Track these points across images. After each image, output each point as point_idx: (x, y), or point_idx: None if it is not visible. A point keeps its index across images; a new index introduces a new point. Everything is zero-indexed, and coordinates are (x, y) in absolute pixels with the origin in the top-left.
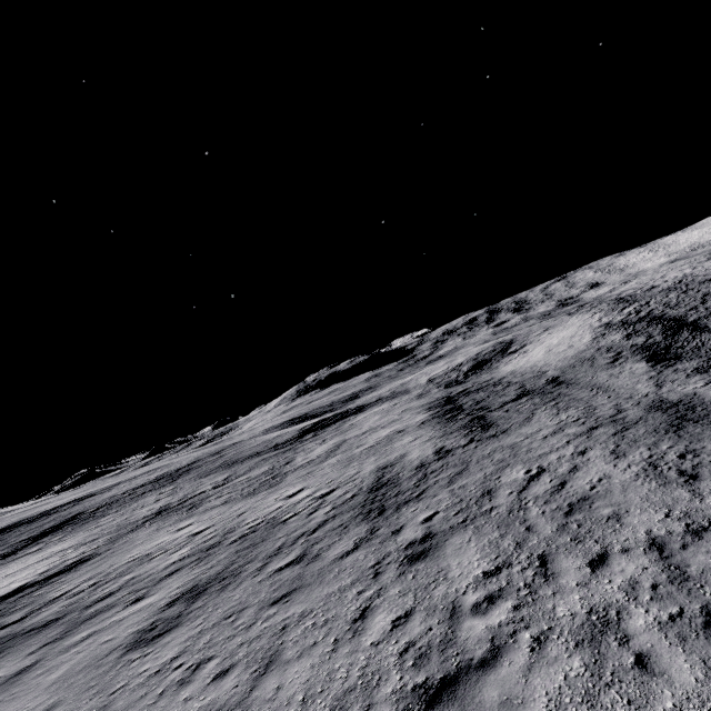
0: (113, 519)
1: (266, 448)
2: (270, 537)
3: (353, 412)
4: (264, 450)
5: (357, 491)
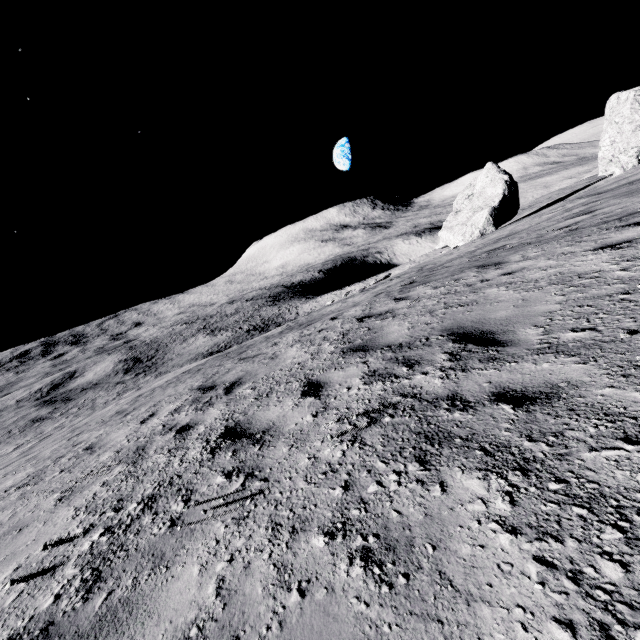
0: None
1: None
2: None
3: None
4: None
5: (26, 424)
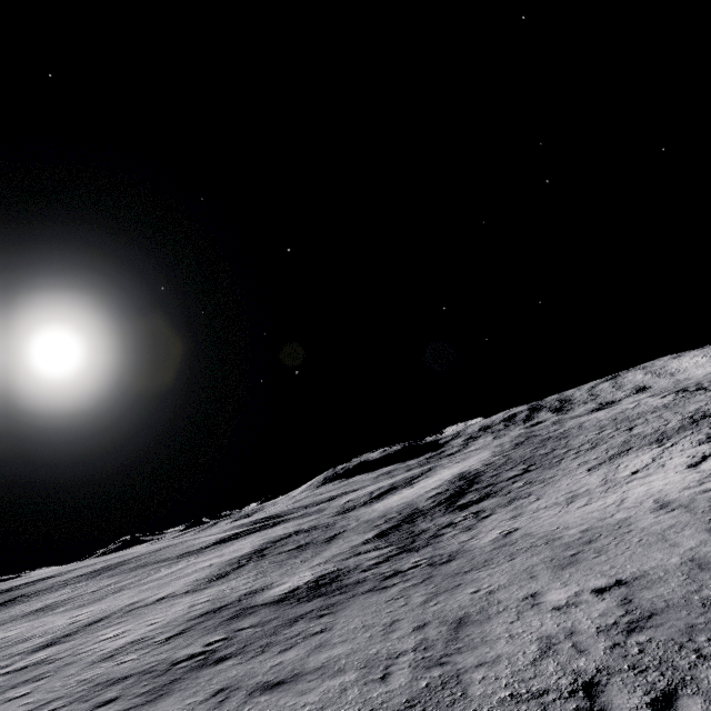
0: (21, 607)
1: (177, 554)
2: (1, 652)
3: (268, 527)
4: (173, 556)
5: (85, 623)
